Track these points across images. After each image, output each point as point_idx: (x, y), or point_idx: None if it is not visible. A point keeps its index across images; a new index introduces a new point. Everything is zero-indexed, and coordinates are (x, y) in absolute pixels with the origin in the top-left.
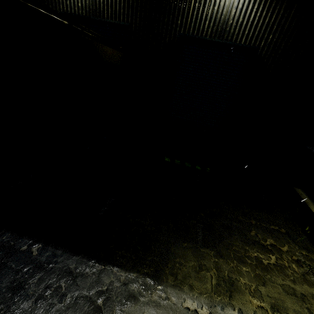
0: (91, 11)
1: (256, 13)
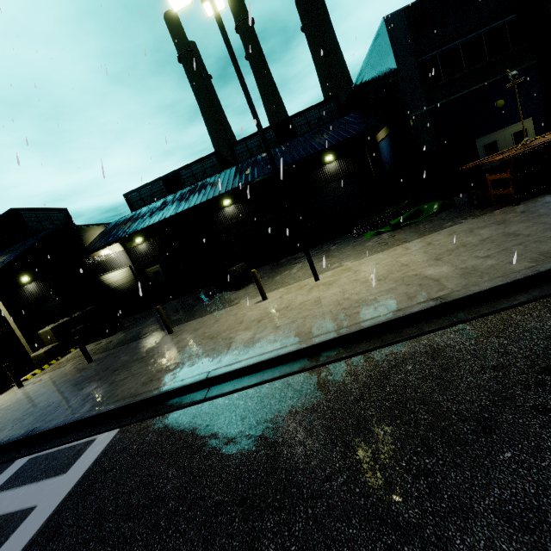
0: None
1: (43, 285)
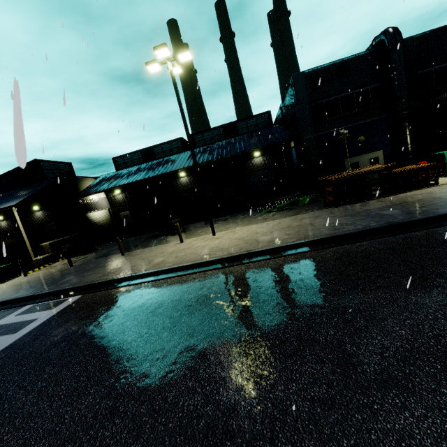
0: (6, 231)
1: (47, 214)
